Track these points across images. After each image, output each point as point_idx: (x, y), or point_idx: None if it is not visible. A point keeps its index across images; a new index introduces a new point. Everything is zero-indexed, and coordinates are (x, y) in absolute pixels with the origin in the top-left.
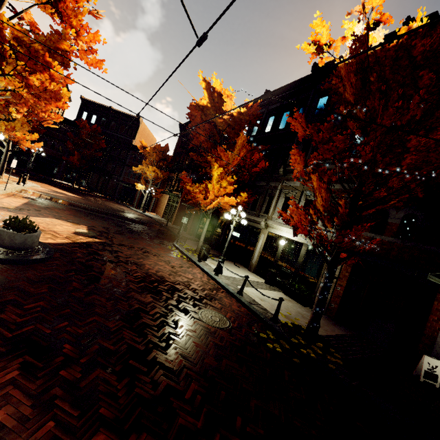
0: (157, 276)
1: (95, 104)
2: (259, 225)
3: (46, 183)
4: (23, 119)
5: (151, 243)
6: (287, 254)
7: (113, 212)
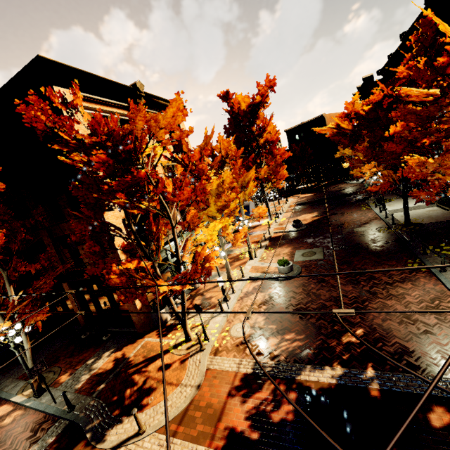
0: (343, 222)
1: (293, 129)
2: None
3: (295, 195)
4: None
5: (349, 207)
6: None
7: (332, 195)
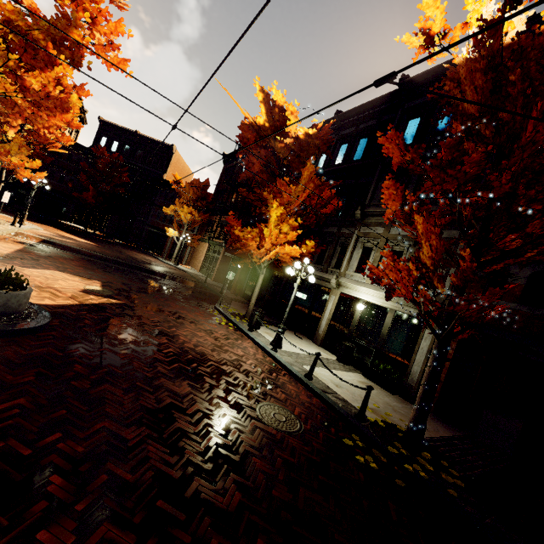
0: (195, 352)
1: (117, 127)
2: (328, 283)
3: (51, 226)
4: (21, 140)
5: (186, 306)
6: (366, 322)
7: (137, 264)
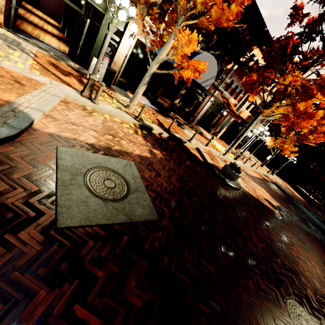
0: (292, 256)
1: None
2: None
3: (287, 183)
4: (294, 138)
5: None
6: None
7: (323, 223)
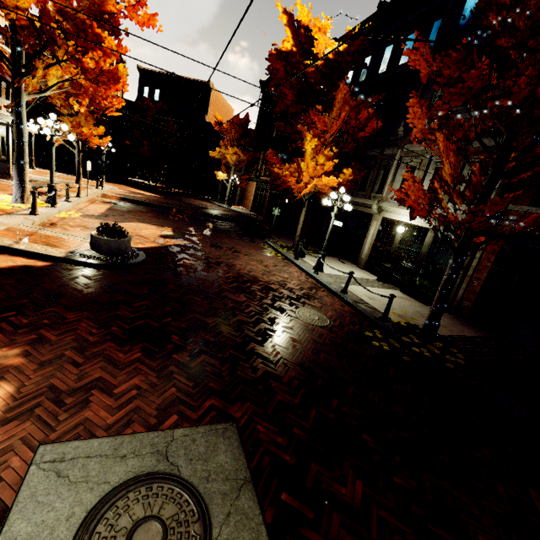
0: (249, 276)
1: (154, 73)
2: (370, 209)
3: (122, 184)
4: (86, 111)
5: (240, 242)
6: (406, 243)
7: (196, 210)
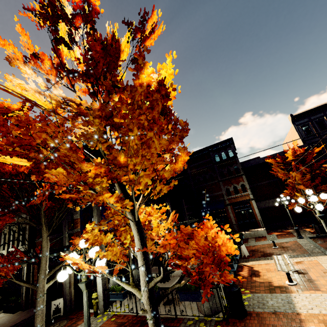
0: None
1: None
2: None
3: None
4: None
5: None
6: None
7: None
